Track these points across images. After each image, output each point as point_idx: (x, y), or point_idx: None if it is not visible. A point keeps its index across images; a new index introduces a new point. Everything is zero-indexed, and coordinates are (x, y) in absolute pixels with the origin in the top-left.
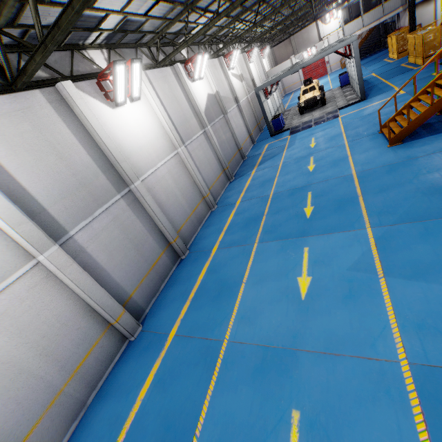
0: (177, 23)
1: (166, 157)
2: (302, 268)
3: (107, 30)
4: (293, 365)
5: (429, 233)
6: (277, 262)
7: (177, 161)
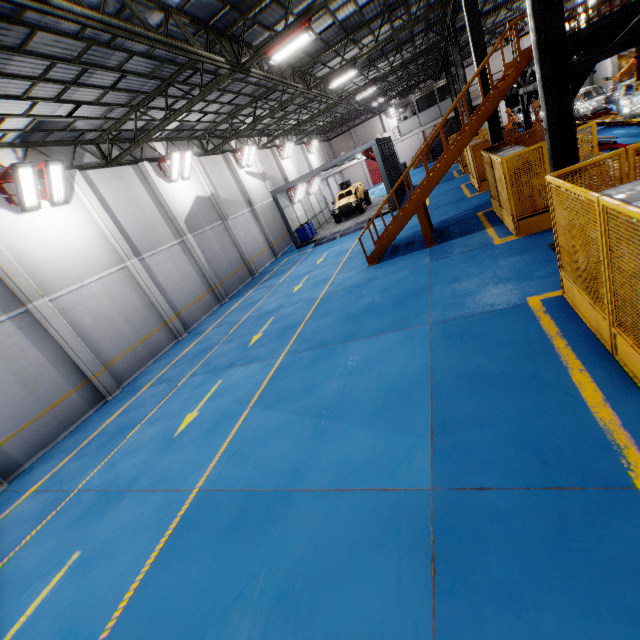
0: (132, 121)
1: (103, 272)
2: (200, 403)
3: (15, 130)
4: (112, 507)
5: (317, 359)
6: (186, 398)
7: (124, 277)
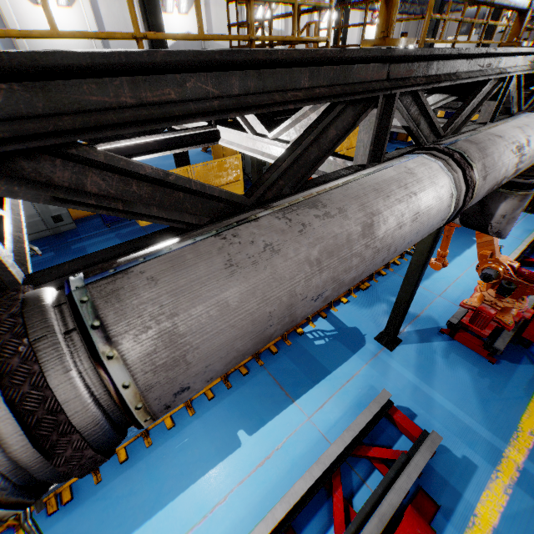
0: None
1: None
2: None
3: None
4: None
5: None
6: None
7: None
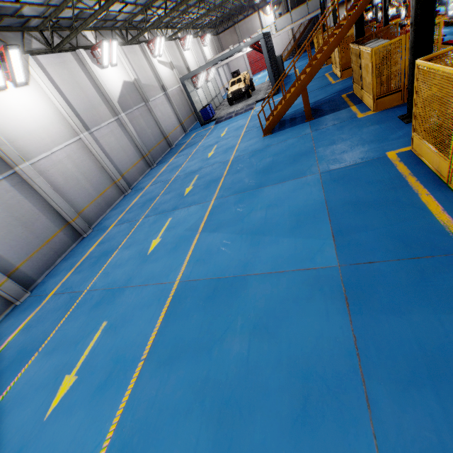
0: (68, 10)
1: (64, 142)
2: (159, 233)
3: None
4: (119, 297)
5: (241, 200)
6: (147, 231)
7: (80, 147)
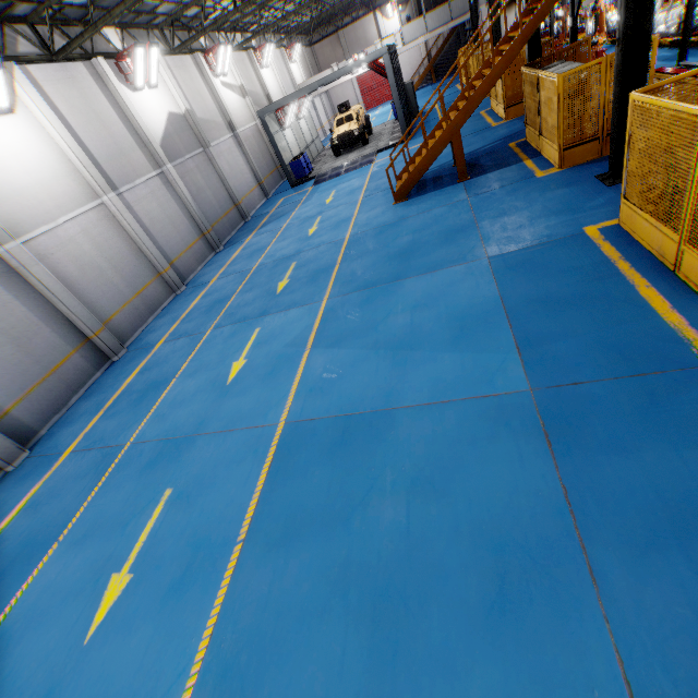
0: None
1: (77, 209)
2: (243, 351)
3: None
4: (187, 450)
5: (370, 299)
6: (222, 348)
7: (103, 217)
